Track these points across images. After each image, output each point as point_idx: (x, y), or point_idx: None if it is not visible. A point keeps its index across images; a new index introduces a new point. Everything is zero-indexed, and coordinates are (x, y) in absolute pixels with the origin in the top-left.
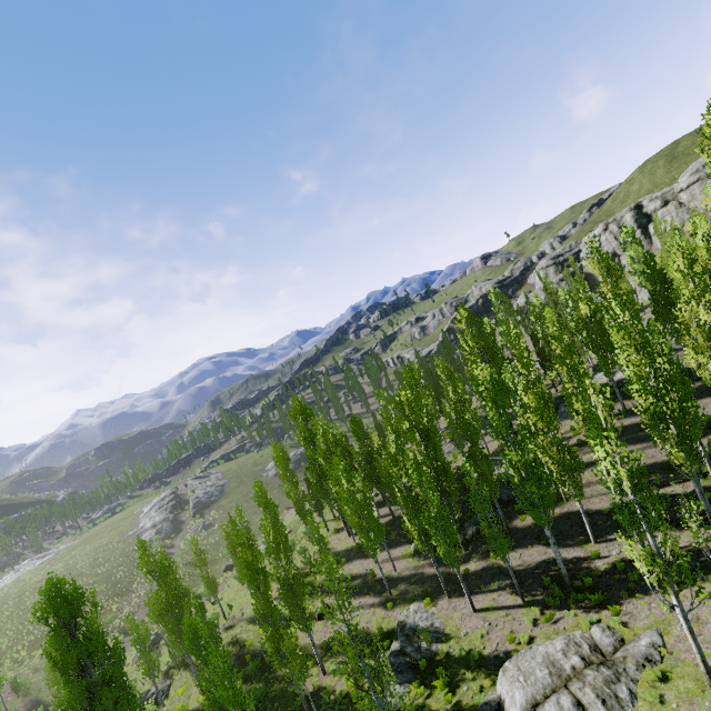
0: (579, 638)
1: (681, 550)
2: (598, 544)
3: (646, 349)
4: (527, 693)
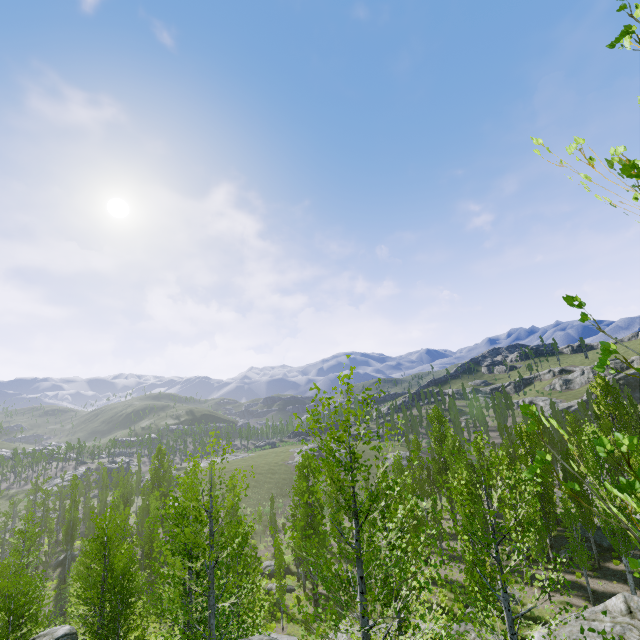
0: None
1: None
2: None
3: None
4: None
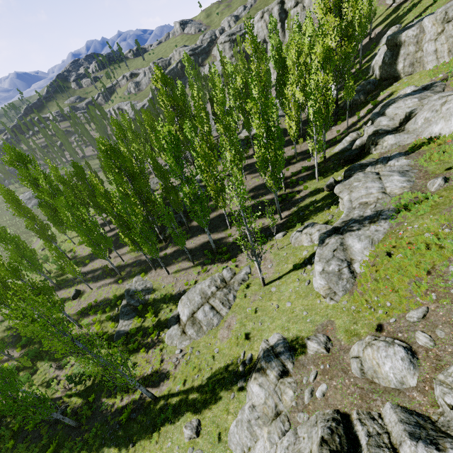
0: (217, 277)
1: (265, 227)
2: (231, 229)
3: (264, 116)
4: (190, 309)
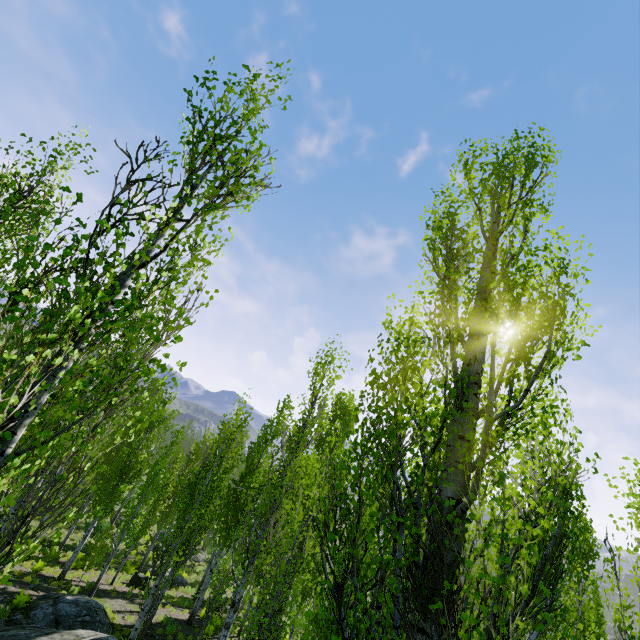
0: None
1: None
2: None
3: None
4: None
